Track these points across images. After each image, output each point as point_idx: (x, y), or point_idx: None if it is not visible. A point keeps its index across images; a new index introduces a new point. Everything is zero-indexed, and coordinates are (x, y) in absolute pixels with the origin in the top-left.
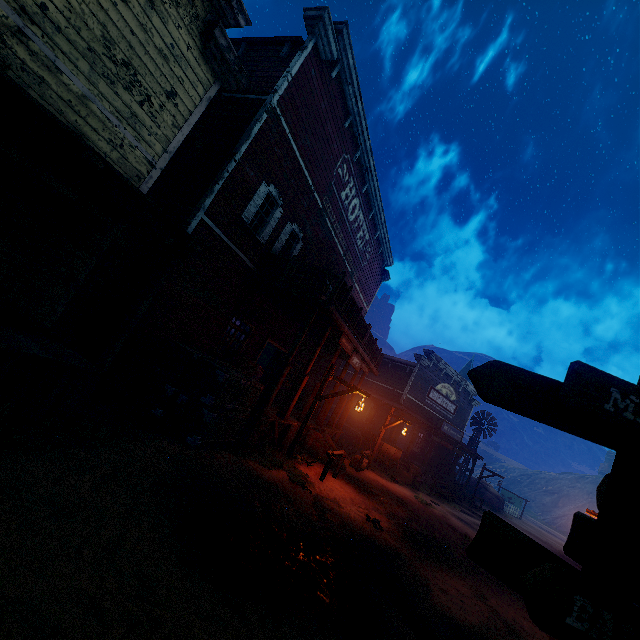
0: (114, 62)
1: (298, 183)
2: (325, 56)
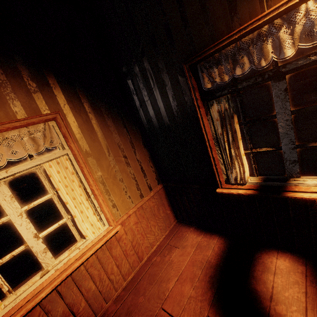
0: None
1: None
2: None
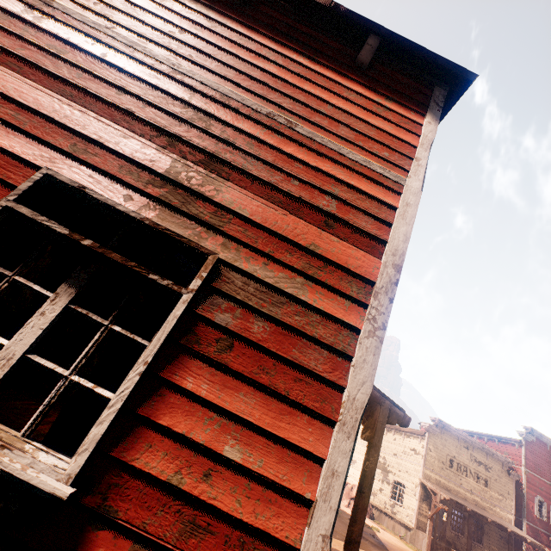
0: (499, 495)
1: (544, 486)
2: (529, 440)
